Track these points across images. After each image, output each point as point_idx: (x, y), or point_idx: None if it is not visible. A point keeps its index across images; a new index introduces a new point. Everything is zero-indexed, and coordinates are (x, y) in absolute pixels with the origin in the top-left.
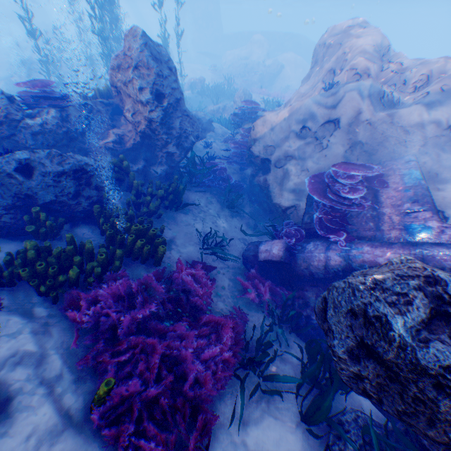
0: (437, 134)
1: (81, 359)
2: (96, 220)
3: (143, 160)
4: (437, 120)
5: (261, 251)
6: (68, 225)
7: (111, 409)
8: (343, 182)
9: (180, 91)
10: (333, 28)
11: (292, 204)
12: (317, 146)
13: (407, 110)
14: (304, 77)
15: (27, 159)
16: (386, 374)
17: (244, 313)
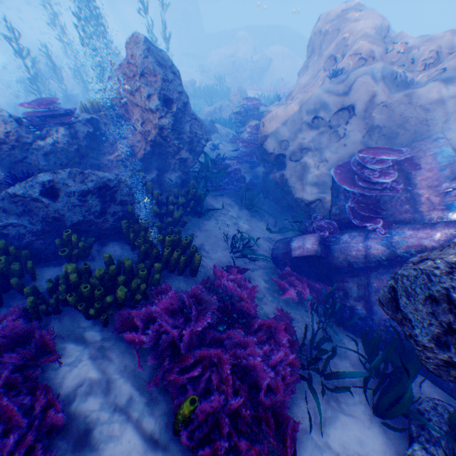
0: None
1: (147, 380)
2: (125, 236)
3: (155, 169)
4: None
5: (293, 248)
6: (96, 244)
7: (196, 428)
8: (373, 168)
9: (185, 95)
10: (327, 14)
11: (316, 196)
12: (333, 135)
13: (425, 89)
14: (301, 68)
15: (50, 181)
16: None
17: (288, 313)
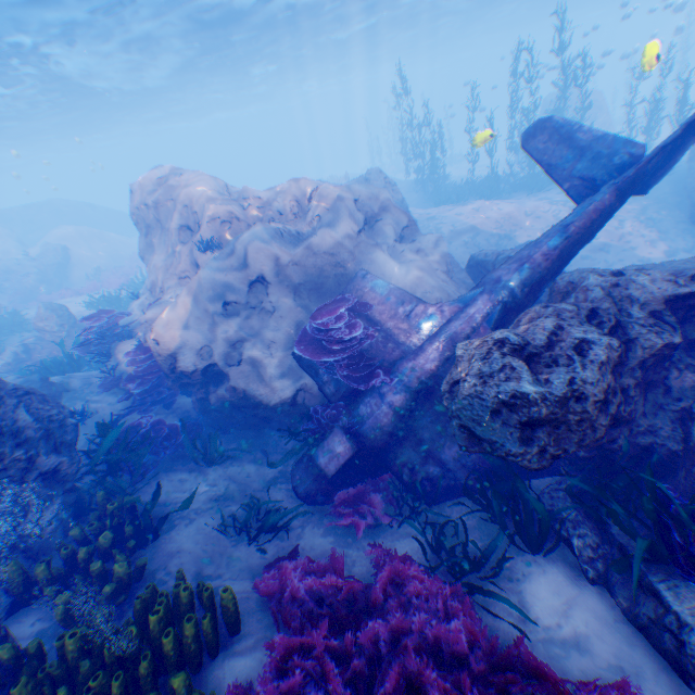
0: (355, 242)
1: None
2: None
3: None
4: (346, 232)
5: (324, 463)
6: None
7: None
8: (338, 326)
9: None
10: (142, 184)
11: (296, 387)
12: (261, 311)
13: (316, 235)
14: (144, 249)
15: None
16: (551, 427)
17: (383, 544)
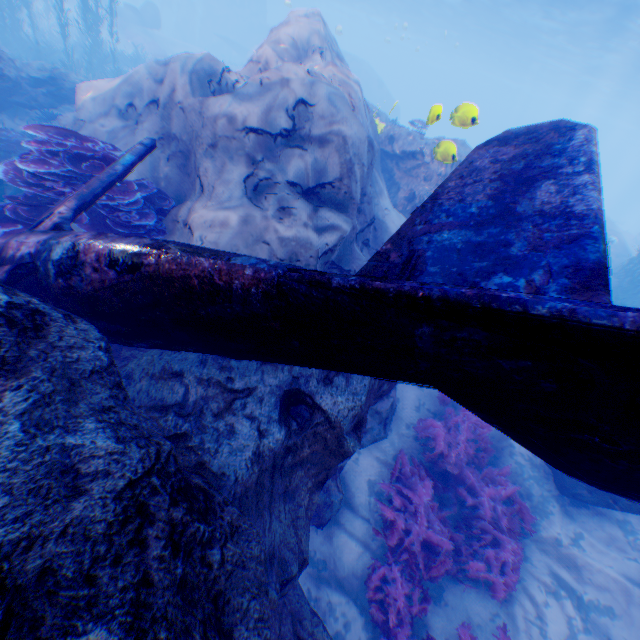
0: (230, 134)
1: None
2: None
3: None
4: (233, 116)
5: None
6: None
7: None
8: (36, 150)
9: None
10: (288, 15)
11: None
12: (132, 132)
13: (217, 98)
14: None
15: None
16: None
17: None
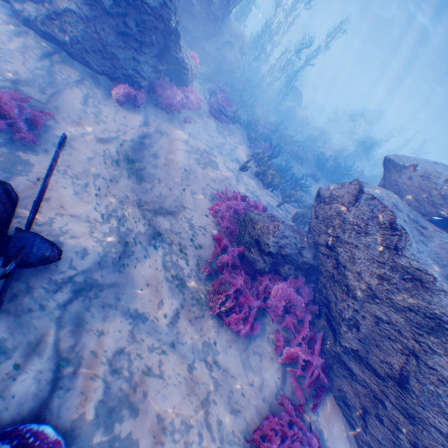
0: None
1: None
2: None
3: None
4: None
5: None
6: None
7: None
8: None
9: None
10: None
11: None
12: None
13: None
14: None
15: None
16: None
17: None
